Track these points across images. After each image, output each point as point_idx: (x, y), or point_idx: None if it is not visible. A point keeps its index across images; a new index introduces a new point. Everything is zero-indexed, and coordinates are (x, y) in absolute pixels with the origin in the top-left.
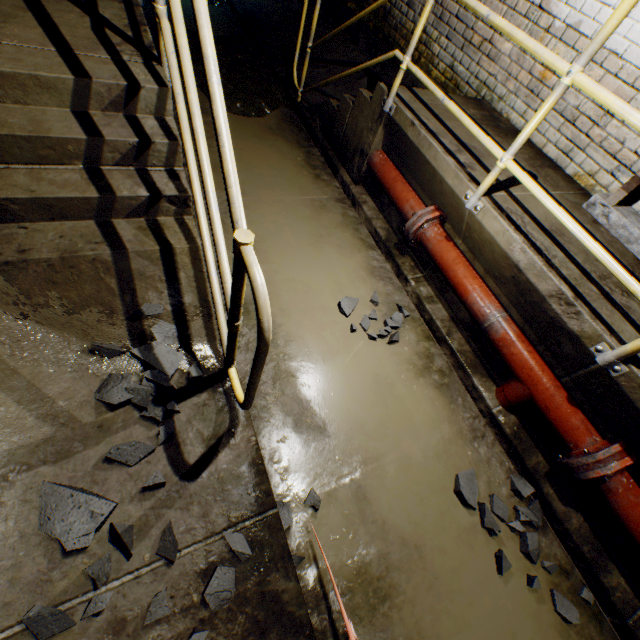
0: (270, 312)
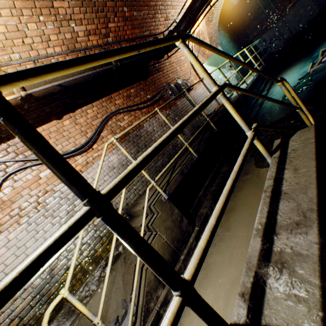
0: (44, 324)
